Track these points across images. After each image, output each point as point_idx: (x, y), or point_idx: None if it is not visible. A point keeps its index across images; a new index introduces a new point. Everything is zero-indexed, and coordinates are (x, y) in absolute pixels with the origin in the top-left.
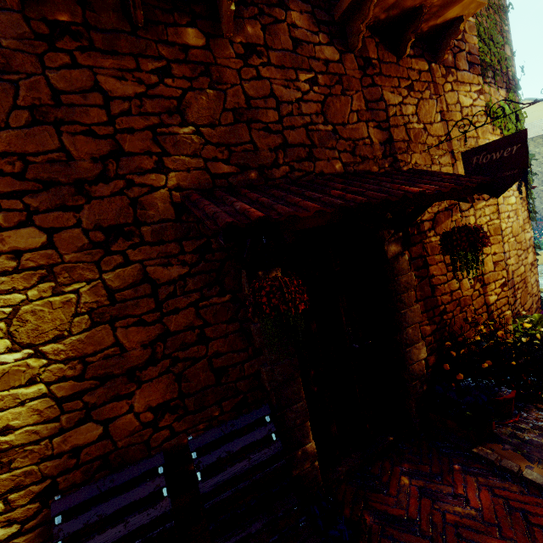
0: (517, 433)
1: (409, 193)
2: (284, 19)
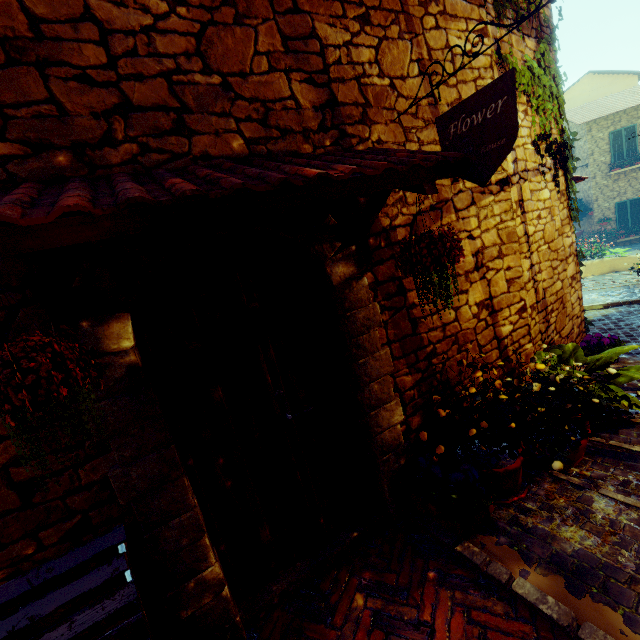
0: (520, 518)
1: (303, 177)
2: None
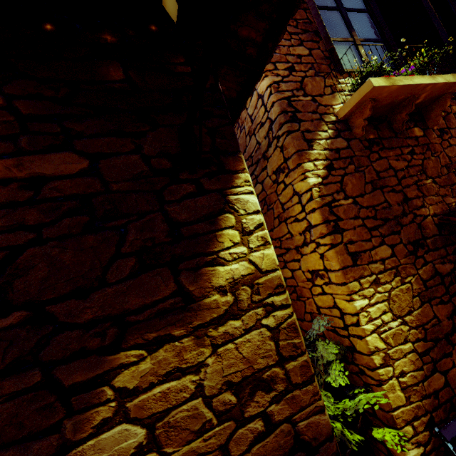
0: None
1: None
2: (450, 111)
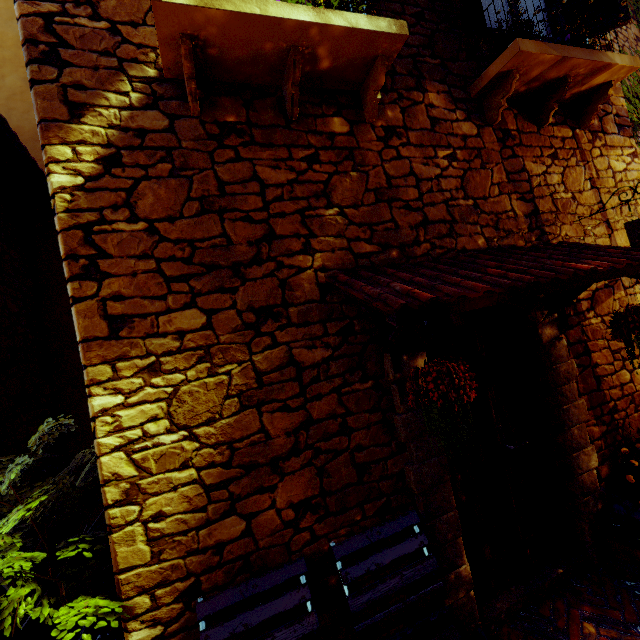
0: None
1: (578, 270)
2: (422, 101)
